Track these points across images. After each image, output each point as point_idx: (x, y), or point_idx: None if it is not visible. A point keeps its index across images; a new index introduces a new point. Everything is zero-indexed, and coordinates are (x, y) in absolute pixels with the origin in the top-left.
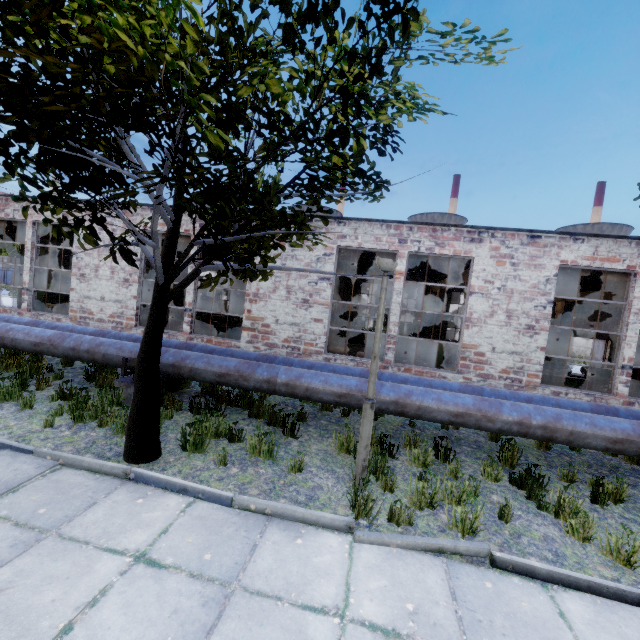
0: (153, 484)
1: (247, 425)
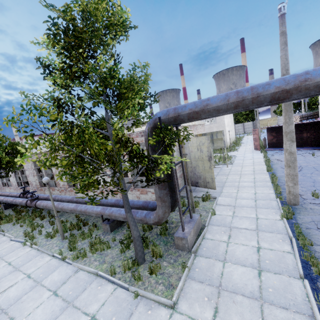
0: None
1: None
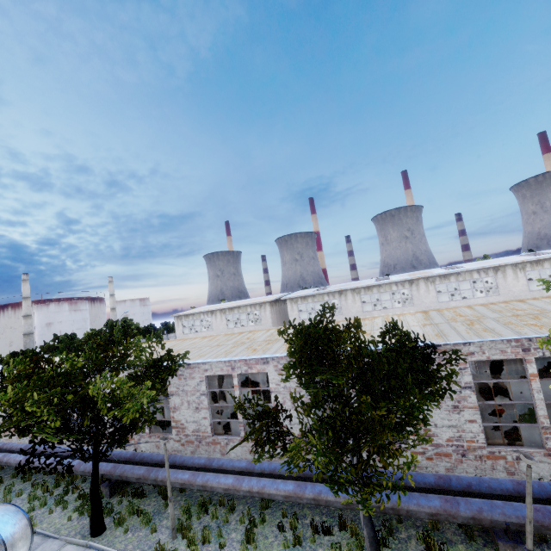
0: (95, 548)
1: (154, 501)
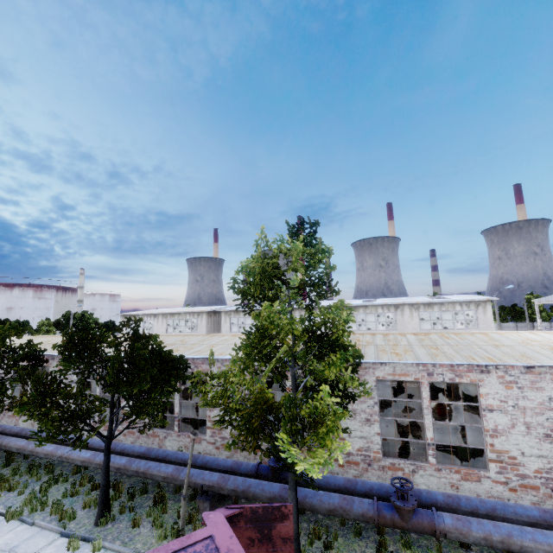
0: None
1: None
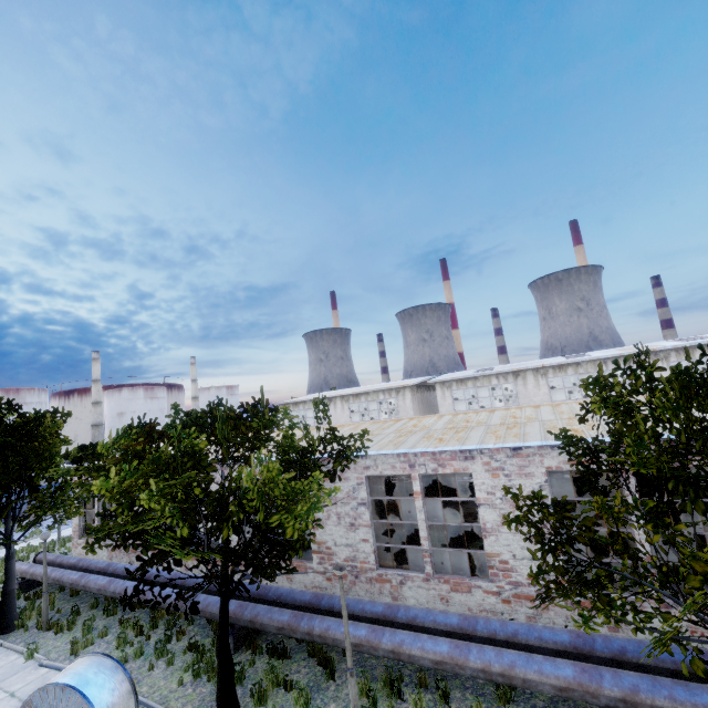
0: None
1: (304, 667)
